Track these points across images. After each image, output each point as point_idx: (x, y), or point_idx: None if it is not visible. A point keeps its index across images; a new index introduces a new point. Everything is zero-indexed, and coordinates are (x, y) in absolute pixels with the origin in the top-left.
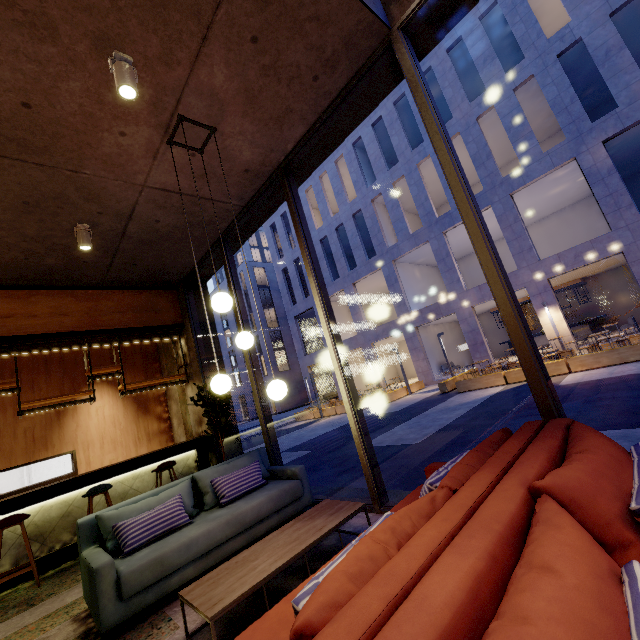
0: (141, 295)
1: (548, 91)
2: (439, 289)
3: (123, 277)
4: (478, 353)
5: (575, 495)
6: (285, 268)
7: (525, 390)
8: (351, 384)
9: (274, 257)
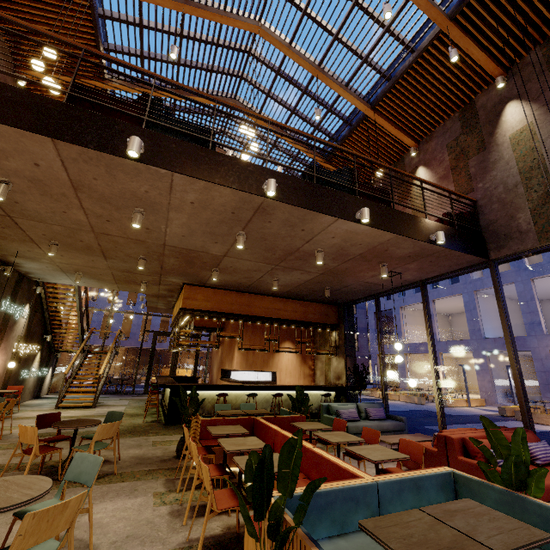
0: (323, 306)
1: None
2: (519, 322)
3: (321, 299)
4: (549, 393)
5: (509, 438)
6: None
7: None
8: (439, 389)
9: None
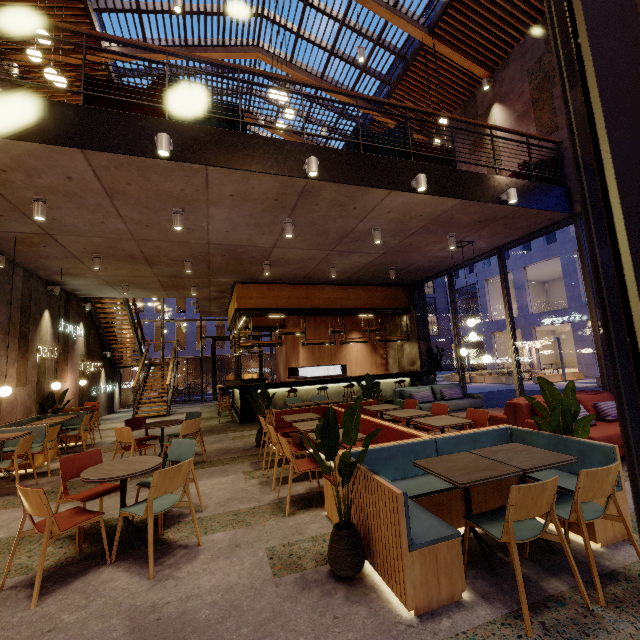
0: (390, 290)
1: None
2: None
3: (387, 282)
4: None
5: (582, 399)
6: None
7: None
8: (518, 362)
9: None
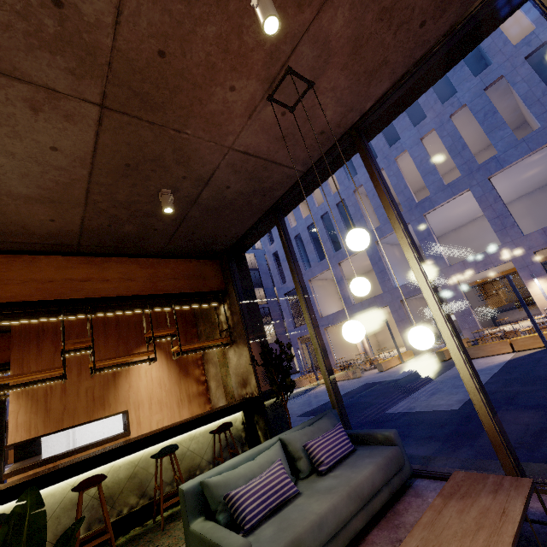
0: (191, 264)
1: (519, 87)
2: None
3: (180, 246)
4: (466, 324)
5: None
6: (275, 252)
7: (545, 357)
8: (458, 338)
9: (266, 243)
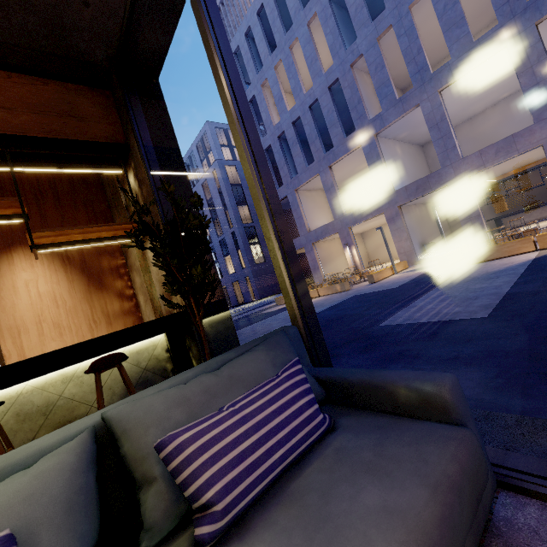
0: (46, 87)
1: None
2: (419, 168)
3: None
4: (472, 228)
5: None
6: None
7: None
8: None
9: None
